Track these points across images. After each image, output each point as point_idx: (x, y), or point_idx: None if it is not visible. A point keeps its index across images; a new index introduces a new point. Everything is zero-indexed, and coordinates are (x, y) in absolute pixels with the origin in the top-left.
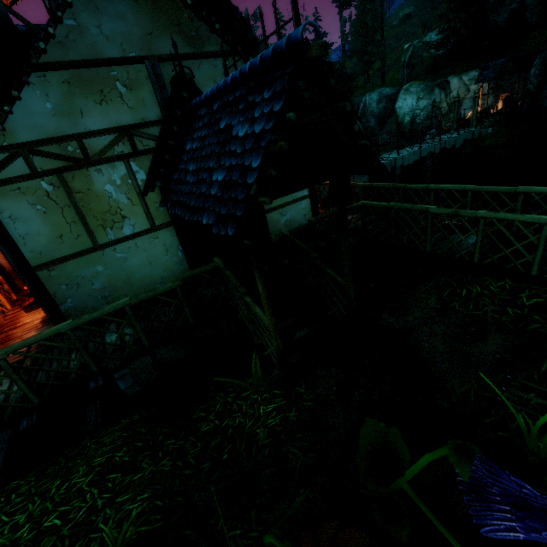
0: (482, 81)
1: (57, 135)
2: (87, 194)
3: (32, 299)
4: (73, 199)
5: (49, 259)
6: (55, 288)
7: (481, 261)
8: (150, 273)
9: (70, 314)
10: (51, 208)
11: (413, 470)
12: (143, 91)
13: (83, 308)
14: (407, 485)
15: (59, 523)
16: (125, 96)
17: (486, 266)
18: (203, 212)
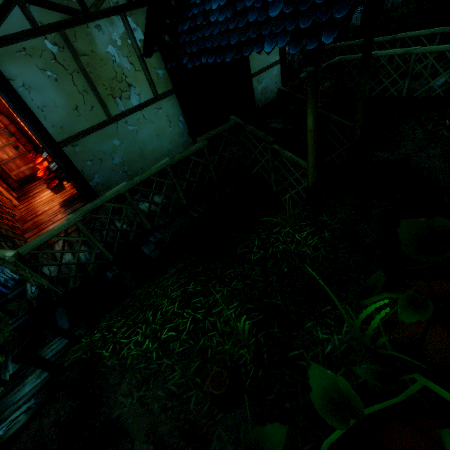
0: None
1: None
2: (92, 57)
3: (56, 181)
4: (80, 63)
5: (70, 134)
6: (81, 164)
7: None
8: (159, 146)
9: (99, 189)
10: (61, 75)
11: None
12: None
13: (108, 183)
14: None
15: (174, 334)
16: None
17: None
18: (262, 41)
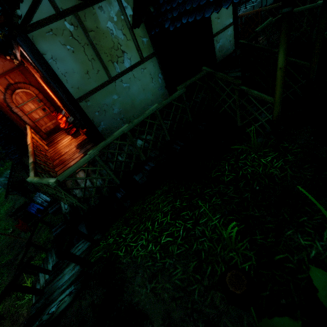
0: None
1: None
2: (97, 32)
3: (74, 129)
4: (89, 37)
5: (84, 92)
6: (92, 115)
7: None
8: (144, 98)
9: (104, 133)
10: (76, 48)
11: None
12: None
13: (110, 128)
14: None
15: (171, 239)
16: None
17: None
18: None
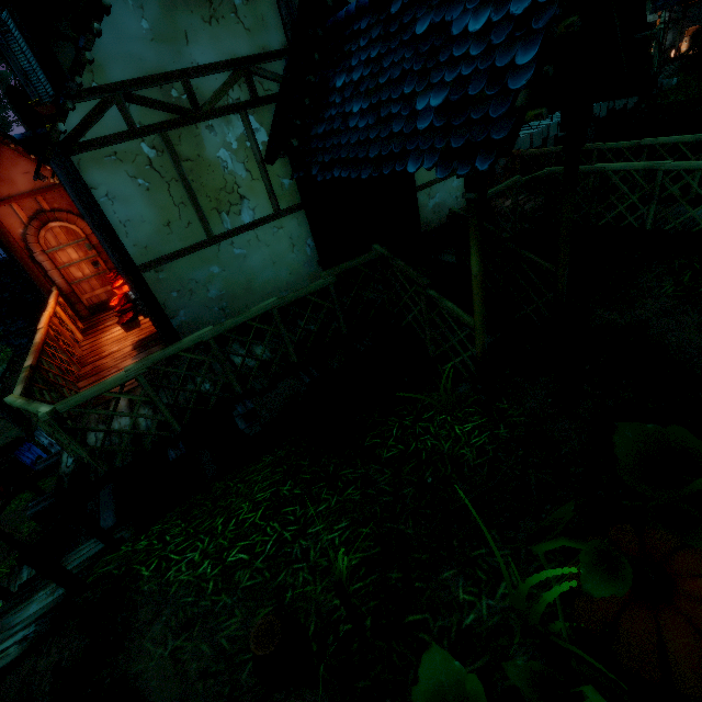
0: (661, 8)
1: (157, 72)
2: (197, 163)
3: (130, 315)
4: (182, 170)
5: (156, 256)
6: (164, 296)
7: None
8: (274, 277)
9: (183, 330)
10: (155, 184)
11: None
12: (262, 2)
13: (198, 323)
14: None
15: (246, 557)
16: (240, 10)
17: None
18: (406, 157)
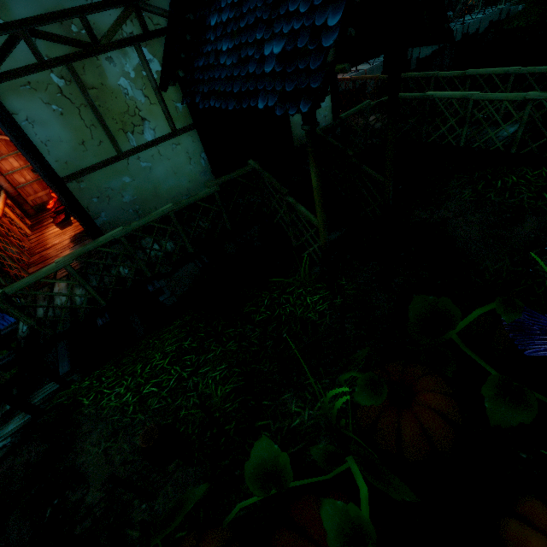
0: None
1: (56, 9)
2: (102, 90)
3: (62, 216)
4: (89, 97)
5: (75, 169)
6: (87, 201)
7: (518, 152)
8: (176, 185)
9: (106, 228)
10: (67, 109)
11: (462, 323)
12: None
13: (117, 222)
14: (455, 336)
15: (156, 390)
16: None
17: (524, 156)
18: (257, 95)
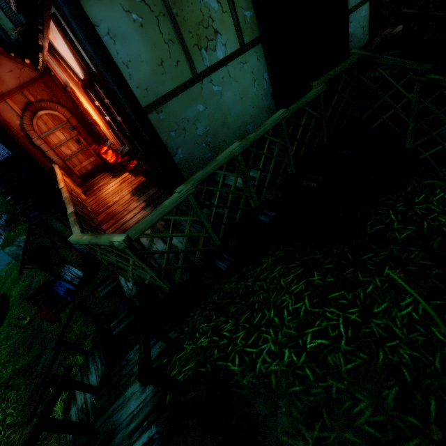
0: None
1: None
2: None
3: (134, 162)
4: (167, 2)
5: (155, 97)
6: (165, 136)
7: None
8: (242, 112)
9: (182, 167)
10: (146, 19)
11: None
12: None
13: (191, 159)
14: None
15: (325, 342)
16: None
17: None
18: None
